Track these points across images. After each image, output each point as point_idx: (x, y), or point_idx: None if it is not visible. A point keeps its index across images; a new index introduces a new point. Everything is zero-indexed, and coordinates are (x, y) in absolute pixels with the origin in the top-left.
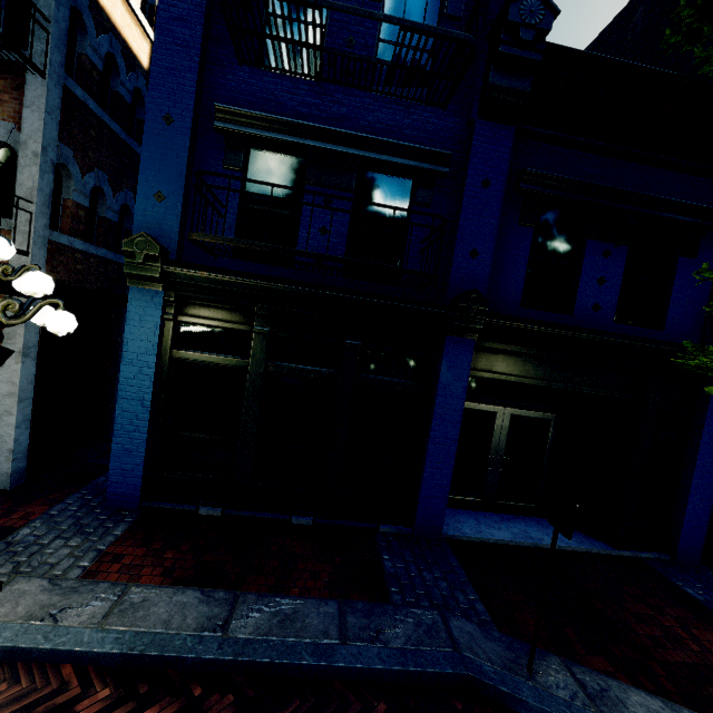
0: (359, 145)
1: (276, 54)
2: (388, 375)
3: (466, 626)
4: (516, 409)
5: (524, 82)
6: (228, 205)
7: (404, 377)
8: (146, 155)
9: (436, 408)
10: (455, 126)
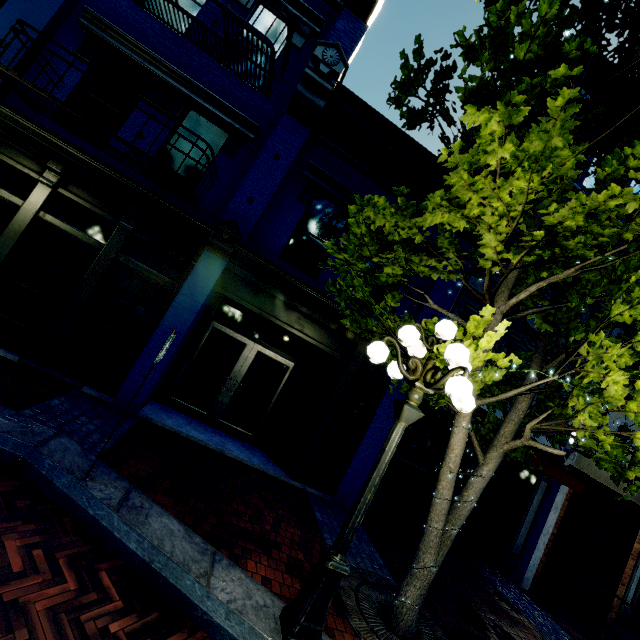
0: (191, 88)
1: (158, 5)
2: (149, 266)
3: (71, 445)
4: (263, 347)
5: (320, 101)
6: (67, 82)
7: (163, 272)
8: (7, 10)
9: (174, 302)
10: (273, 113)
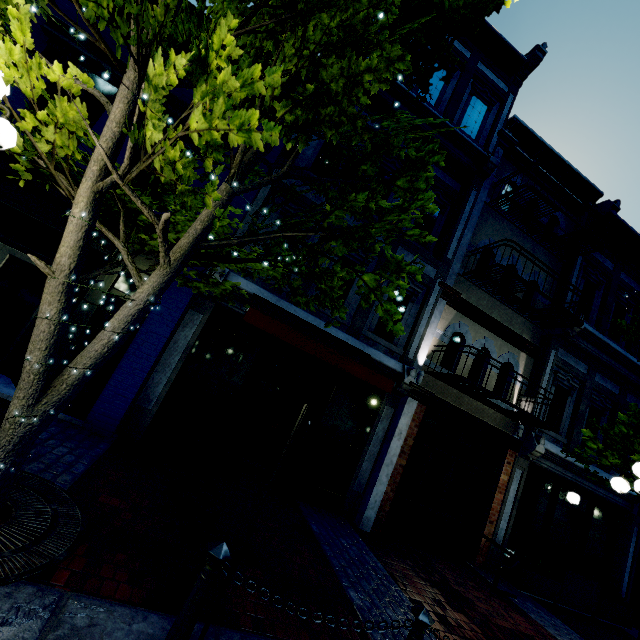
0: None
1: None
2: None
3: None
4: (18, 251)
5: None
6: None
7: None
8: None
9: None
10: None
